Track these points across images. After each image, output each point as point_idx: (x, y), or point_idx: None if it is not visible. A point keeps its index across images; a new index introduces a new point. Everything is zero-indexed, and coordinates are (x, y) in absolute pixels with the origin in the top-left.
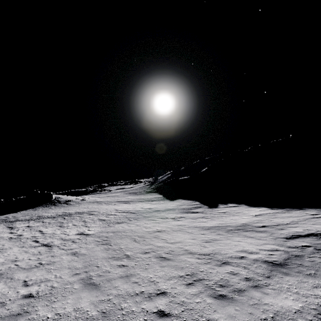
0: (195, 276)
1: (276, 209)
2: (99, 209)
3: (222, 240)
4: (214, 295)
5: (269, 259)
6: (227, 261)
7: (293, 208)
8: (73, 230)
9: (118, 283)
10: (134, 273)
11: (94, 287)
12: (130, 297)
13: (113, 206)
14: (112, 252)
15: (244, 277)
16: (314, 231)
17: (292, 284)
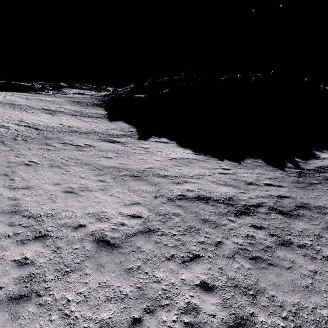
0: None
1: (198, 154)
2: None
3: (93, 191)
4: None
5: (110, 233)
6: (48, 234)
7: (215, 157)
8: None
9: None
10: None
11: None
12: None
13: (25, 114)
14: None
15: (28, 273)
16: (204, 193)
17: (83, 292)
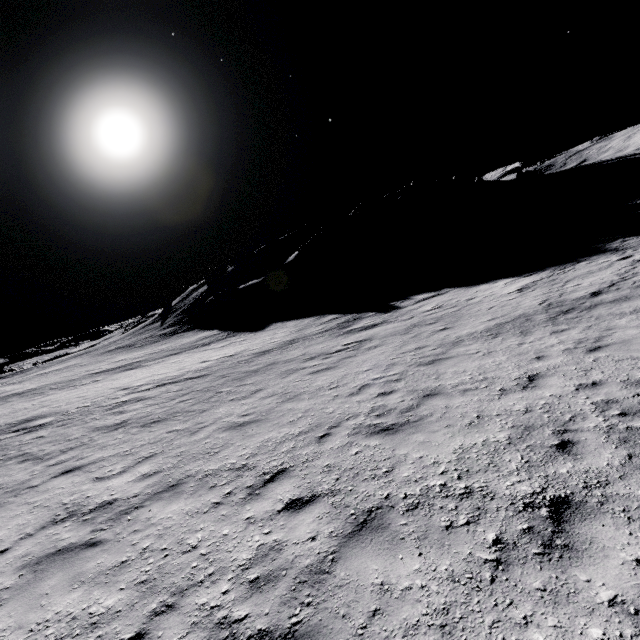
0: None
1: (532, 274)
2: (50, 406)
3: (610, 335)
4: None
5: None
6: None
7: (560, 264)
8: (5, 514)
9: None
10: None
11: None
12: None
13: (96, 385)
14: (421, 521)
15: None
16: None
17: None
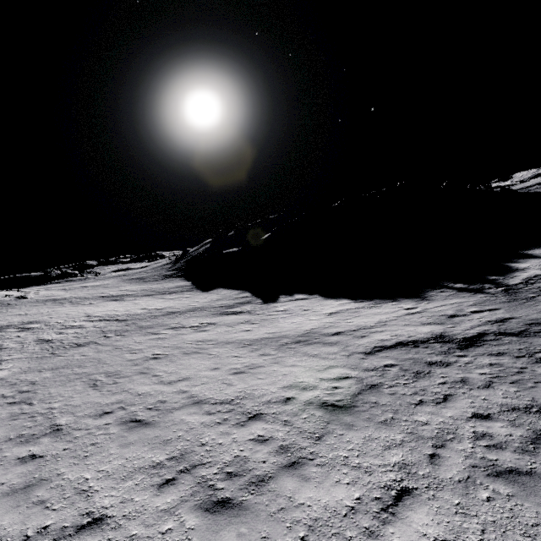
0: (187, 459)
1: (361, 301)
2: (50, 316)
3: (266, 366)
4: (209, 502)
5: (330, 397)
6: (259, 412)
7: (385, 299)
8: None
9: None
10: (51, 474)
11: None
12: None
13: (85, 308)
14: (23, 421)
15: (278, 446)
16: (405, 338)
17: (354, 448)
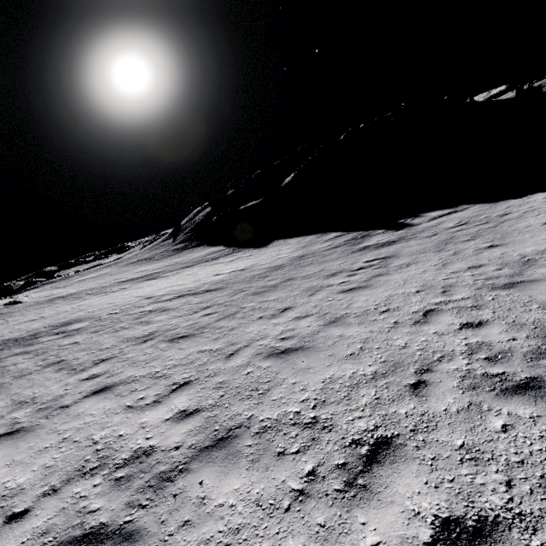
0: None
1: None
2: (85, 311)
3: None
4: None
5: None
6: None
7: None
8: (33, 445)
9: None
10: None
11: None
12: None
13: (123, 293)
14: None
15: None
16: None
17: None
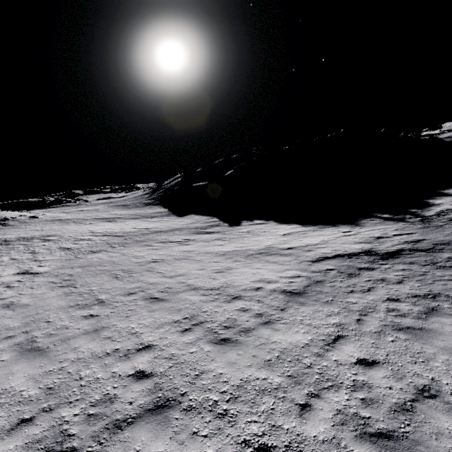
0: (196, 319)
1: (308, 226)
2: (62, 232)
3: (239, 268)
4: (216, 340)
5: (288, 288)
6: (239, 295)
7: (327, 225)
8: (10, 268)
9: (79, 342)
10: (108, 324)
11: (38, 354)
12: (96, 359)
13: (87, 226)
14: (76, 297)
15: (255, 313)
16: (342, 252)
17: (306, 315)
